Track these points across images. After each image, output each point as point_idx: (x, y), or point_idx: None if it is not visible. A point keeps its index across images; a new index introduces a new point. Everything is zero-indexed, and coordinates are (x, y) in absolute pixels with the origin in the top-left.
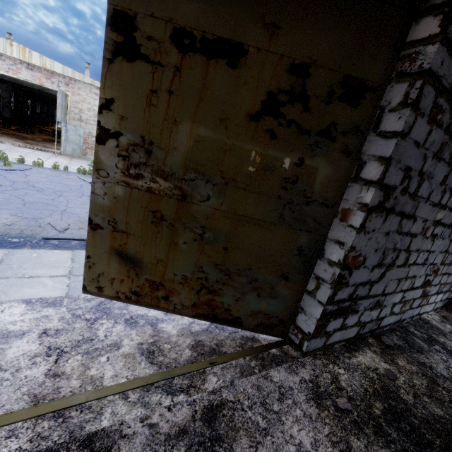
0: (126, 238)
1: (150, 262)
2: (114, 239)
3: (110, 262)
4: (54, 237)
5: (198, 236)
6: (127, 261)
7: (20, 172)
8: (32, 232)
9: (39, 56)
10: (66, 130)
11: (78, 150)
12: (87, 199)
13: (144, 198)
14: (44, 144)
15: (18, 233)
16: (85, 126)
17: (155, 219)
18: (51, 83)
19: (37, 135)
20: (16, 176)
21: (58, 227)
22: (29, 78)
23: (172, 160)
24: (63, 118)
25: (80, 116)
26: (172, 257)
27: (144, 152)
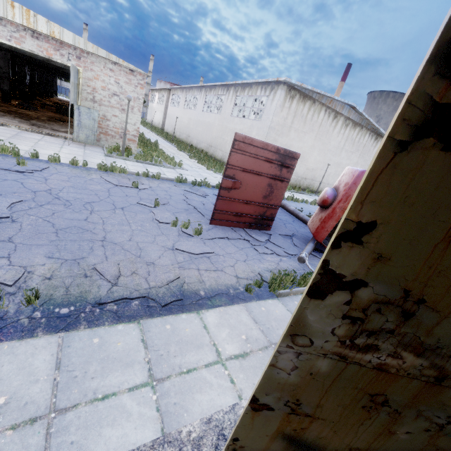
0: (309, 422)
1: (336, 450)
2: (288, 422)
3: (269, 446)
4: (110, 299)
5: (434, 427)
6: (298, 447)
7: (37, 174)
8: (80, 288)
9: (45, 21)
10: (78, 113)
11: (91, 137)
12: (122, 214)
13: (364, 377)
14: (51, 125)
15: (63, 294)
16: (99, 107)
17: (371, 403)
18: (61, 56)
19: (41, 112)
20: (35, 181)
21: (107, 274)
22: (34, 49)
23: (448, 328)
24: (75, 98)
25: (93, 96)
26: (377, 446)
27: (397, 315)
